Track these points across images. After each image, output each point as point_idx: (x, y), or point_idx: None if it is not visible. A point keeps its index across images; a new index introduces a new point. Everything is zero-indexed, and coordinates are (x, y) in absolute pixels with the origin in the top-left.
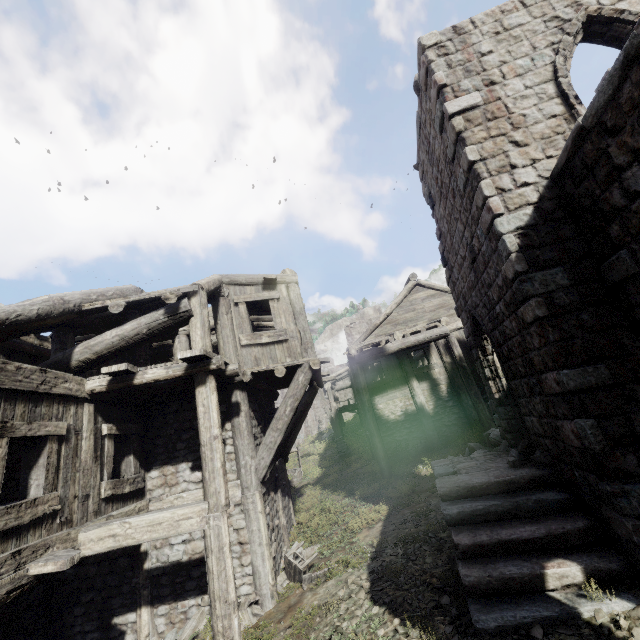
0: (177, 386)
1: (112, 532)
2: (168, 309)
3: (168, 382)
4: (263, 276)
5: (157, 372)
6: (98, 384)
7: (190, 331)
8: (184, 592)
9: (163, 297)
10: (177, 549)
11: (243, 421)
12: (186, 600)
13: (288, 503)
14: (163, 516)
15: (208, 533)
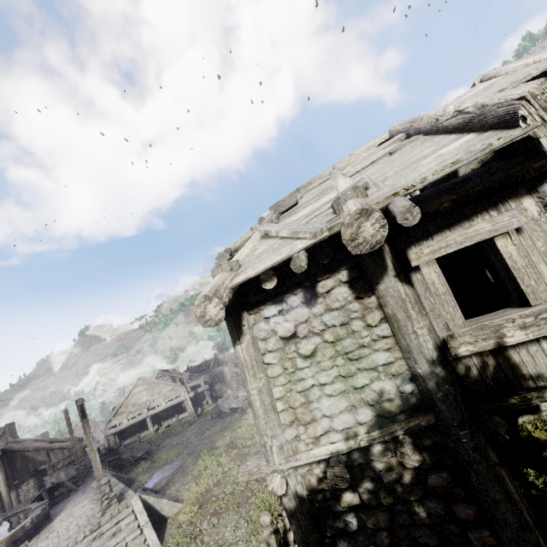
0: None
1: None
2: None
3: None
4: None
5: None
6: None
7: None
8: None
9: None
10: None
11: None
12: None
13: None
14: None
15: None
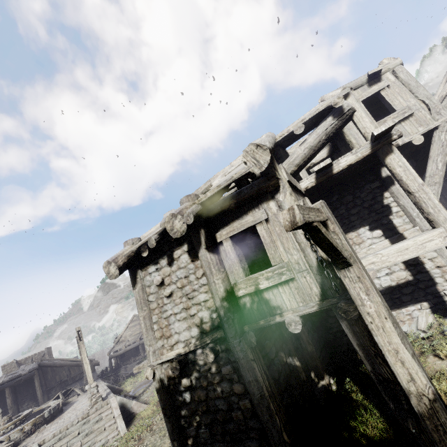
0: (348, 173)
1: (370, 261)
2: (334, 115)
3: (341, 173)
4: (368, 73)
5: (348, 159)
6: (308, 182)
7: (357, 123)
8: (403, 303)
9: (332, 104)
10: (384, 279)
11: (400, 187)
12: (407, 307)
13: None
14: (406, 244)
15: None
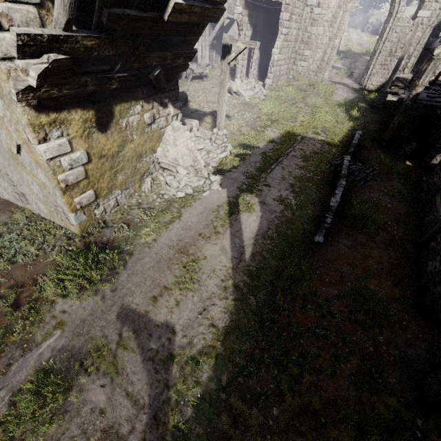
0: None
1: None
2: None
3: None
4: None
5: None
6: None
7: None
8: (193, 62)
9: None
10: None
11: (207, 28)
12: (194, 63)
13: (218, 56)
14: None
15: (198, 49)
